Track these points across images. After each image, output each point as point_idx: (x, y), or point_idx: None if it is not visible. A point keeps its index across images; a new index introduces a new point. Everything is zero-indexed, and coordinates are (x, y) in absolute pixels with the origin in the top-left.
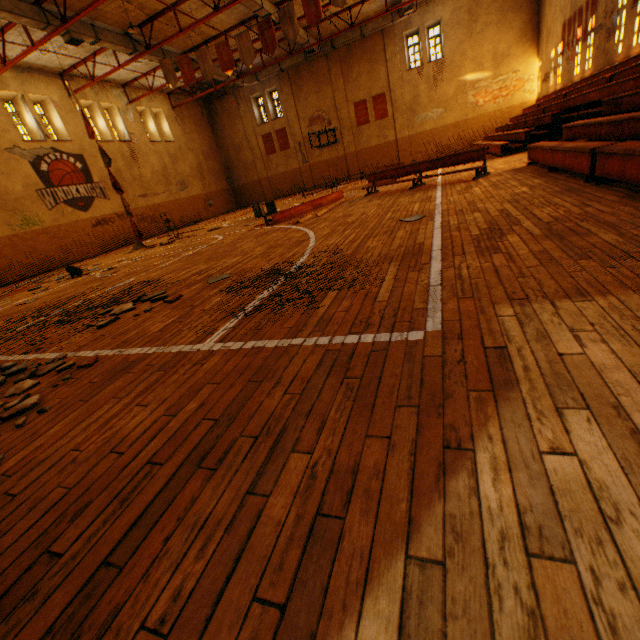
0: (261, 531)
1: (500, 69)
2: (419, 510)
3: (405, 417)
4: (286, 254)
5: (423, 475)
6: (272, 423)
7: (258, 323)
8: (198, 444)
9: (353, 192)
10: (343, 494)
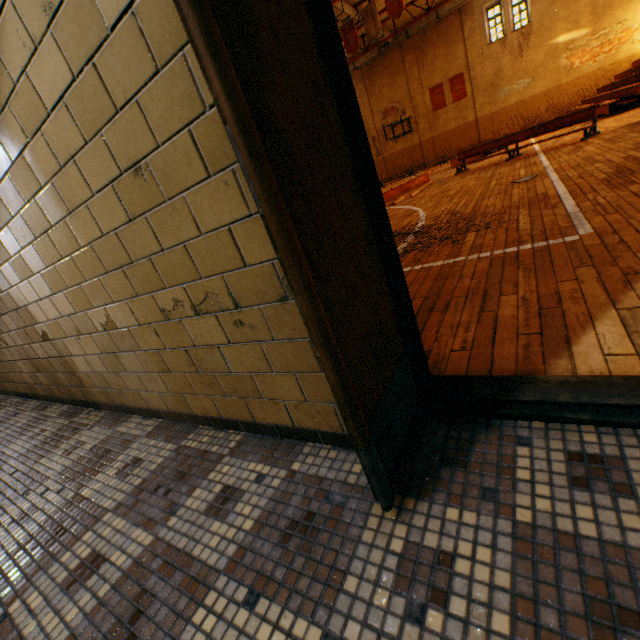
0: (502, 320)
1: (601, 23)
2: (616, 296)
3: (584, 271)
4: (401, 223)
5: (612, 286)
6: (472, 291)
7: (413, 258)
8: (420, 306)
9: (437, 175)
10: (553, 301)
